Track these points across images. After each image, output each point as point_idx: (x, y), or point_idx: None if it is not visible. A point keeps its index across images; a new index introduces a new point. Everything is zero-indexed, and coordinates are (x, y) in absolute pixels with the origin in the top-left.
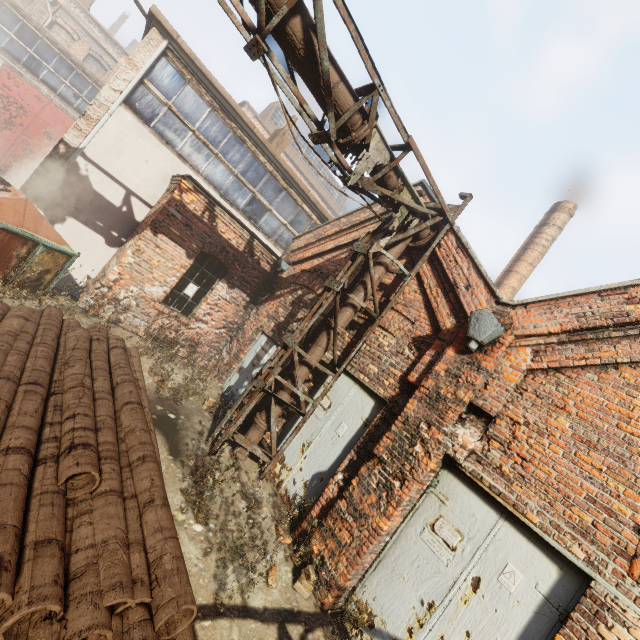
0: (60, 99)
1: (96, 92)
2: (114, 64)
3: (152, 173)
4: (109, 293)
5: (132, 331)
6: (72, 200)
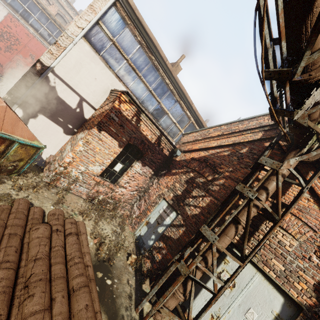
0: (40, 36)
1: (61, 33)
2: (71, 20)
3: (98, 87)
4: (64, 171)
5: (78, 195)
6: (43, 103)
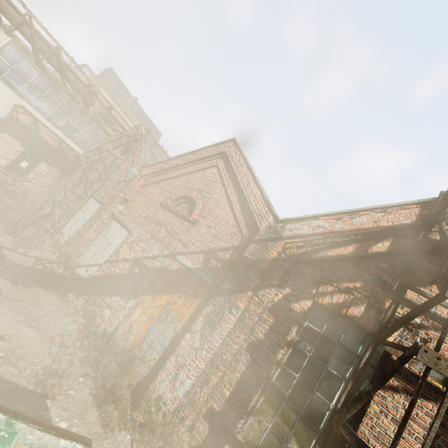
0: None
1: None
2: None
3: (1, 101)
4: None
5: None
6: None
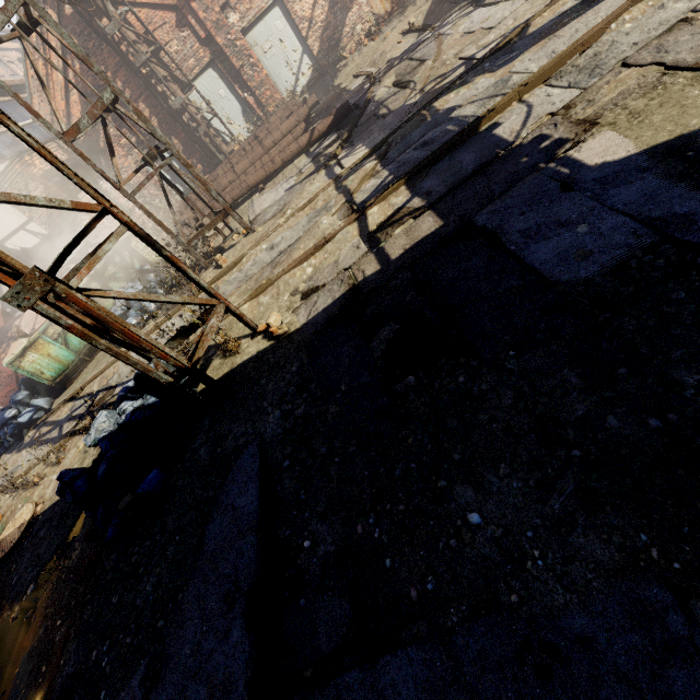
0: None
1: None
2: None
3: None
4: None
5: None
6: (48, 264)
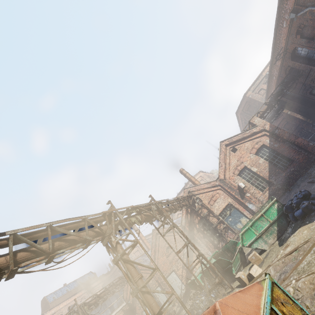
0: None
1: None
2: None
3: None
4: None
5: None
6: None
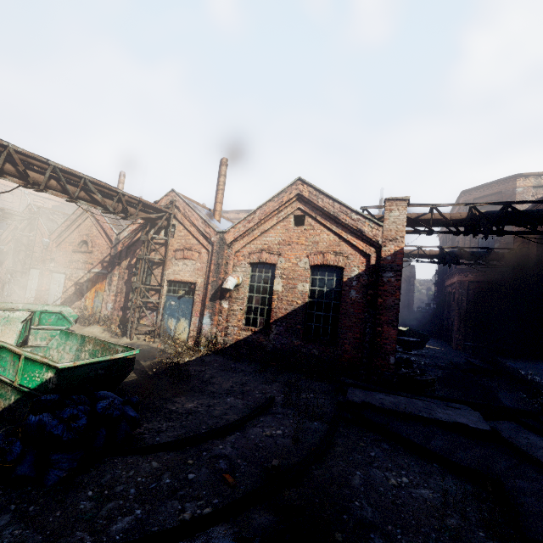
0: None
1: None
2: None
3: None
4: None
5: None
6: None
